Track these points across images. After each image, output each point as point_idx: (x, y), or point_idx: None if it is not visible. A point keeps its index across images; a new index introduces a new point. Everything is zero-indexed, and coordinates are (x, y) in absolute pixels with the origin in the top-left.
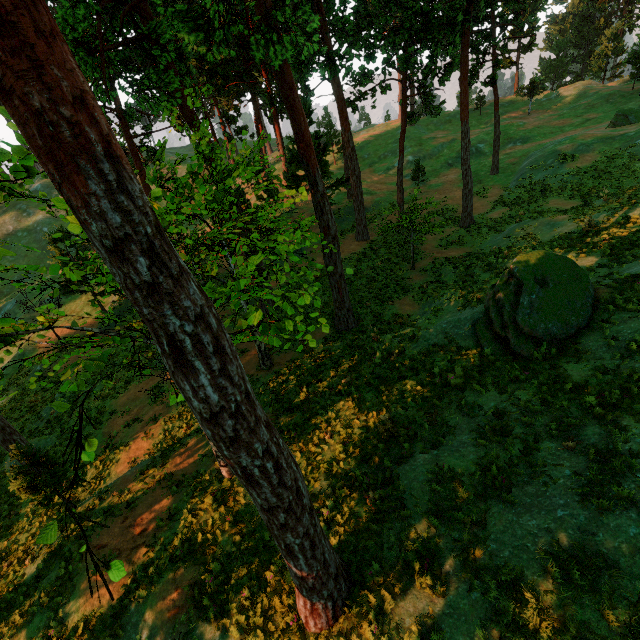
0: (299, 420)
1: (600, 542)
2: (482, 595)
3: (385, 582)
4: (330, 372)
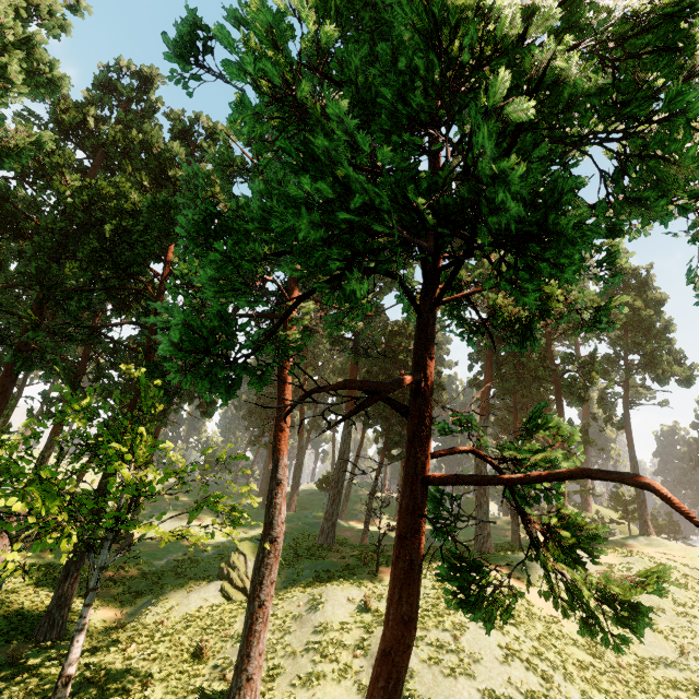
0: (97, 693)
1: (326, 616)
2: (307, 653)
3: (266, 690)
4: (94, 656)
